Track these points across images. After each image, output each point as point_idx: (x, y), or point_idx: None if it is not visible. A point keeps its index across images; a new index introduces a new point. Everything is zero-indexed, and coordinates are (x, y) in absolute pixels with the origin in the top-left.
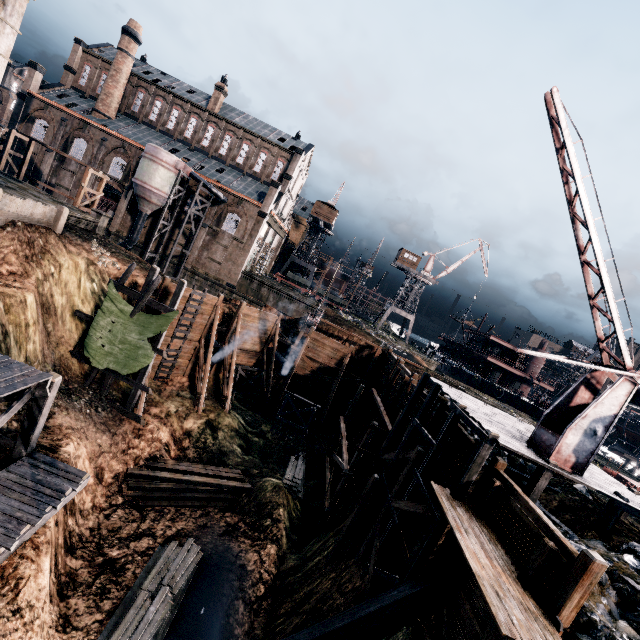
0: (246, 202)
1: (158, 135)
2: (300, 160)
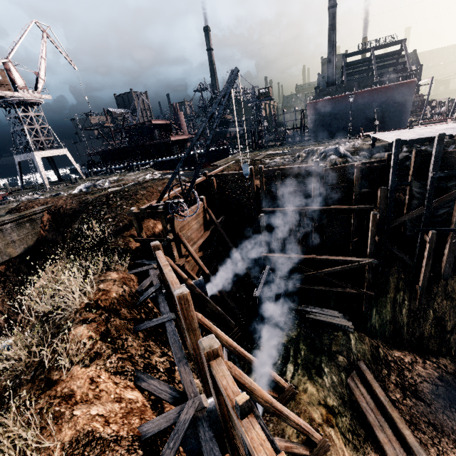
0: None
1: None
2: None
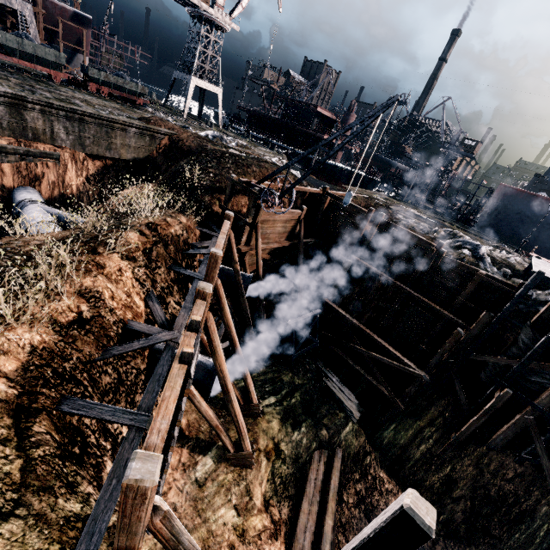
0: None
1: None
2: None
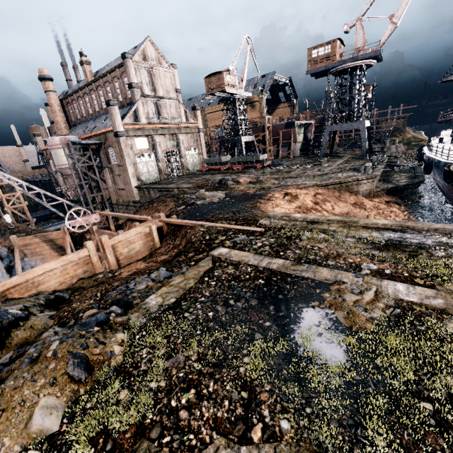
0: (107, 133)
1: (83, 125)
2: (131, 63)
